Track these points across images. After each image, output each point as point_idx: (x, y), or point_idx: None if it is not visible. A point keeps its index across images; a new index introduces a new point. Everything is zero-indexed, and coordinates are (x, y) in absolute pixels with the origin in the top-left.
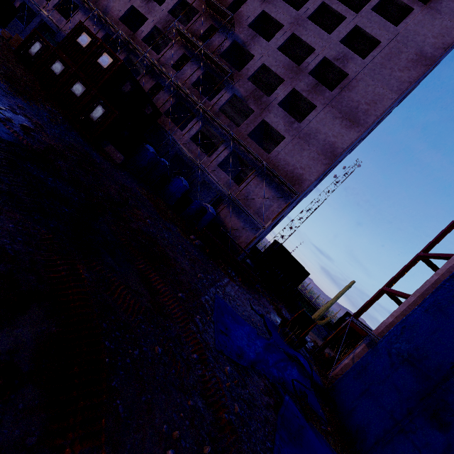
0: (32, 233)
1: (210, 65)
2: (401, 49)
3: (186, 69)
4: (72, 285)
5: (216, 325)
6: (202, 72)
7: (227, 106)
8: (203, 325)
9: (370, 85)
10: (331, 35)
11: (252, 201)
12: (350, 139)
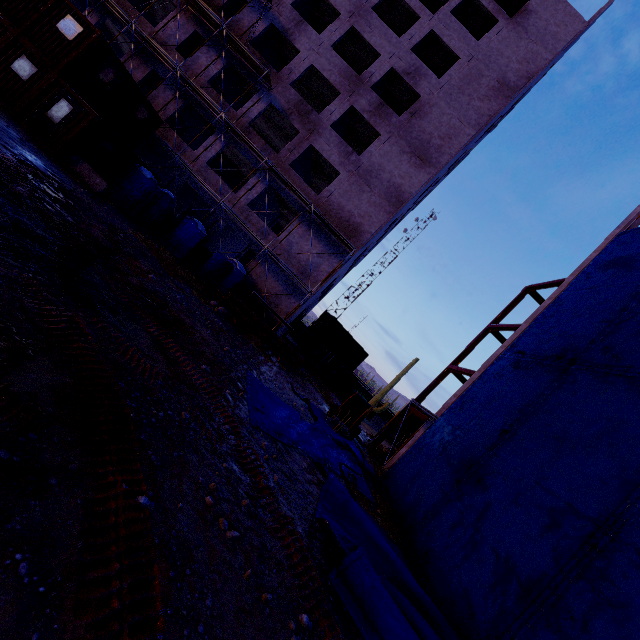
0: (12, 276)
1: (236, 56)
2: (482, 71)
3: (200, 56)
4: (77, 339)
5: (249, 403)
6: (224, 65)
7: (261, 120)
8: (235, 401)
9: (445, 114)
10: (401, 38)
11: (295, 258)
12: (419, 182)
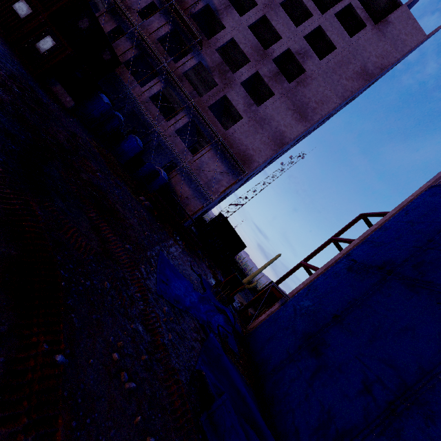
0: None
1: (179, 24)
2: (350, 59)
3: (154, 20)
4: (27, 219)
5: (158, 276)
6: (170, 29)
7: (192, 72)
8: (147, 274)
9: (321, 86)
10: (298, 28)
11: (204, 173)
12: (297, 131)
